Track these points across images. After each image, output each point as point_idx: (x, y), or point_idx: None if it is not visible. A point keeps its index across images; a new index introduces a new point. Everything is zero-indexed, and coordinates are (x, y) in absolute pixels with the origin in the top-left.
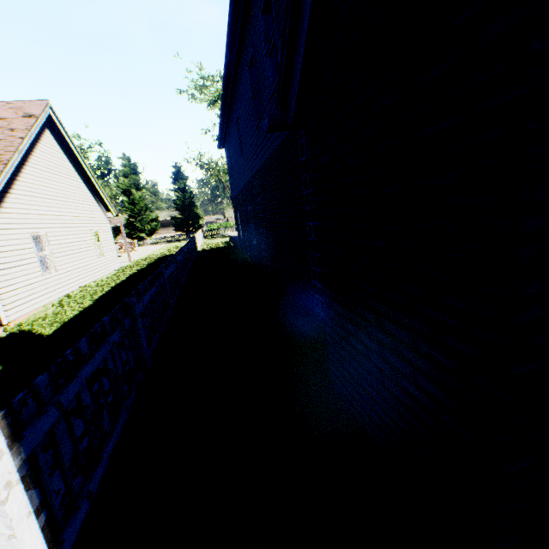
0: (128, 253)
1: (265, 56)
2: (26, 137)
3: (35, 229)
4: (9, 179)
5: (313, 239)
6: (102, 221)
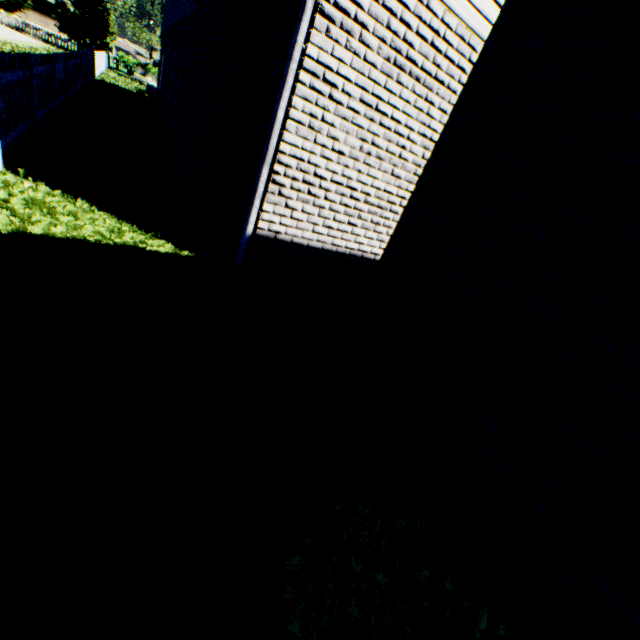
0: None
1: None
2: None
3: None
4: None
5: None
6: None
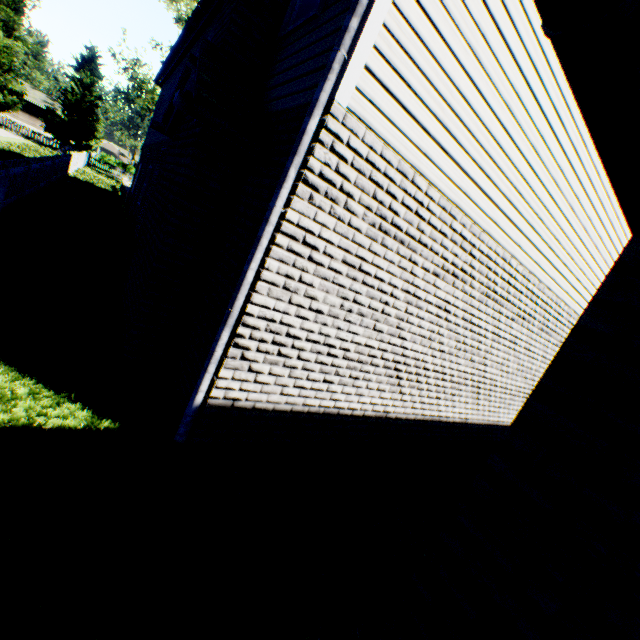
0: None
1: None
2: None
3: None
4: None
5: None
6: None
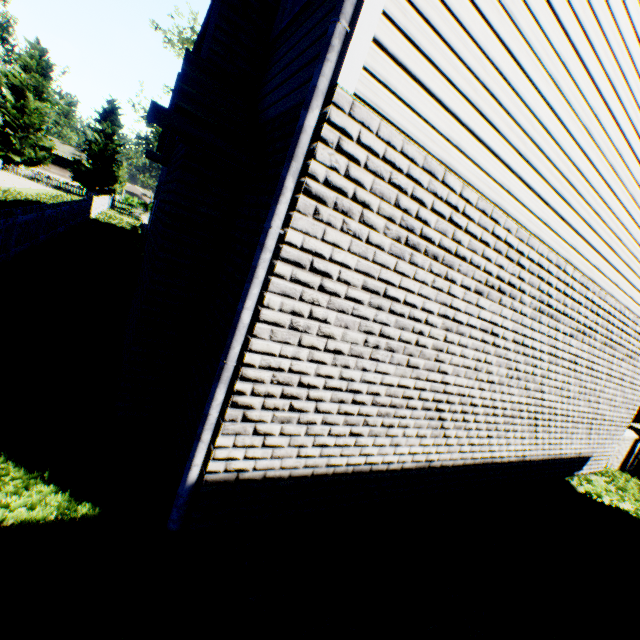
0: None
1: None
2: None
3: None
4: None
5: None
6: None
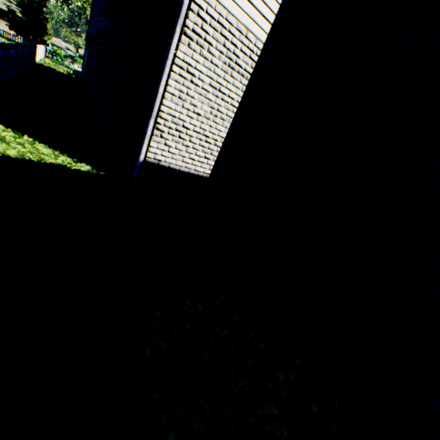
0: None
1: None
2: None
3: None
4: None
5: None
6: None
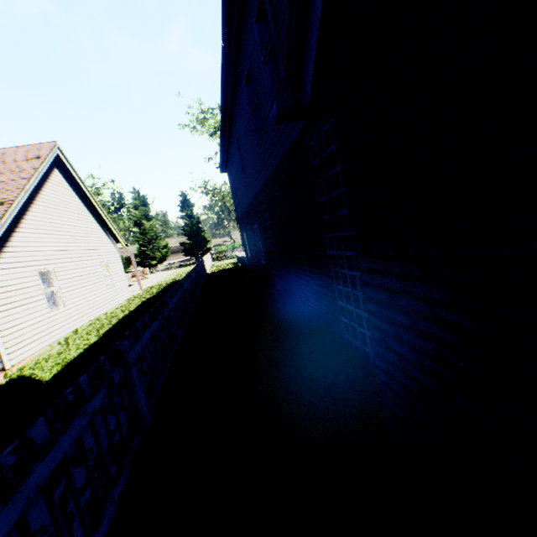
0: (139, 281)
1: (262, 64)
2: (32, 177)
3: (42, 265)
4: (15, 218)
5: (336, 253)
6: (112, 252)
